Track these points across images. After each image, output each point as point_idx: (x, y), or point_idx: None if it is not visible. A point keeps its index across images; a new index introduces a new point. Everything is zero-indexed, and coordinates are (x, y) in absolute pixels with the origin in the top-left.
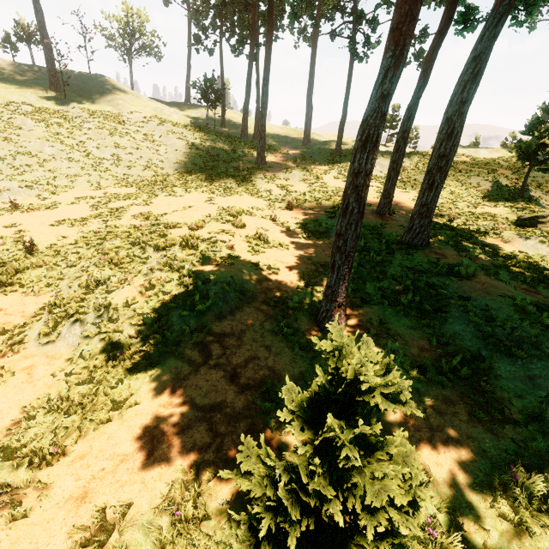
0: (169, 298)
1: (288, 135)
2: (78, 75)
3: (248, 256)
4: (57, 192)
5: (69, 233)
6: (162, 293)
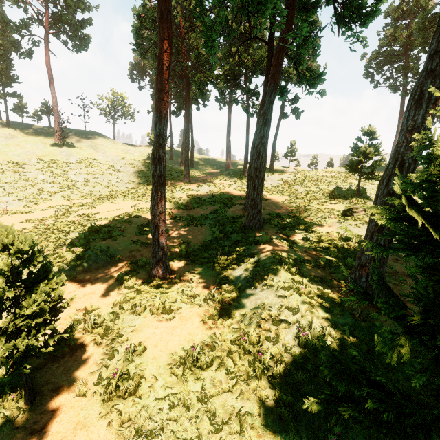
0: (61, 260)
1: (219, 164)
2: (77, 131)
3: (133, 237)
4: (39, 203)
5: (29, 226)
6: (59, 258)
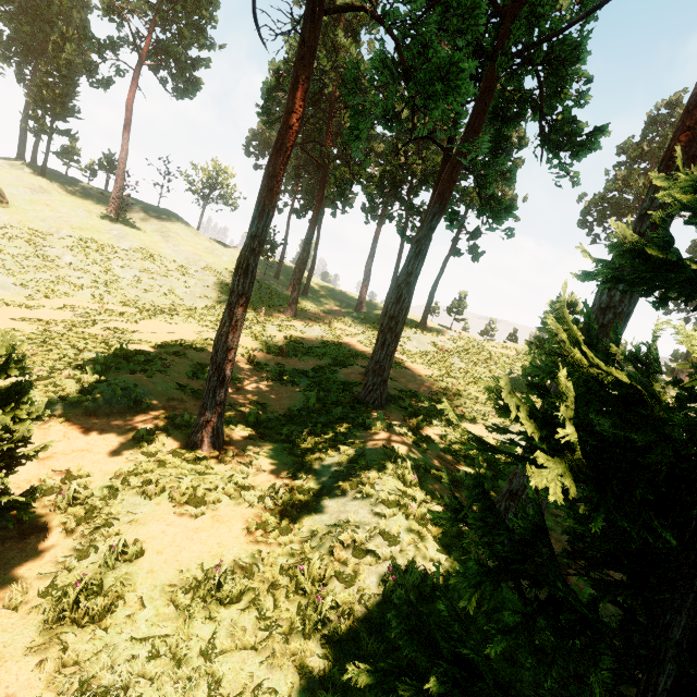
0: (55, 389)
1: (347, 300)
2: (144, 205)
3: (181, 378)
4: (52, 297)
5: (23, 328)
6: (53, 385)
